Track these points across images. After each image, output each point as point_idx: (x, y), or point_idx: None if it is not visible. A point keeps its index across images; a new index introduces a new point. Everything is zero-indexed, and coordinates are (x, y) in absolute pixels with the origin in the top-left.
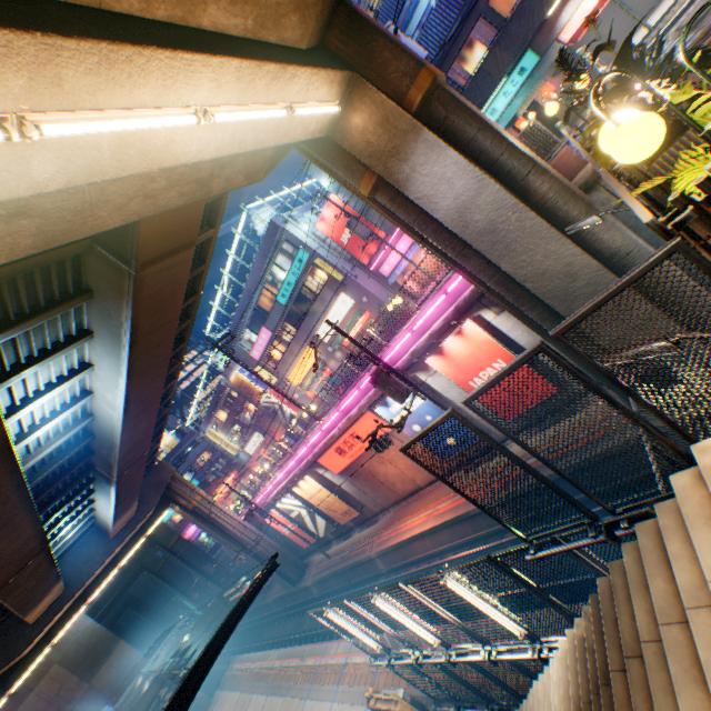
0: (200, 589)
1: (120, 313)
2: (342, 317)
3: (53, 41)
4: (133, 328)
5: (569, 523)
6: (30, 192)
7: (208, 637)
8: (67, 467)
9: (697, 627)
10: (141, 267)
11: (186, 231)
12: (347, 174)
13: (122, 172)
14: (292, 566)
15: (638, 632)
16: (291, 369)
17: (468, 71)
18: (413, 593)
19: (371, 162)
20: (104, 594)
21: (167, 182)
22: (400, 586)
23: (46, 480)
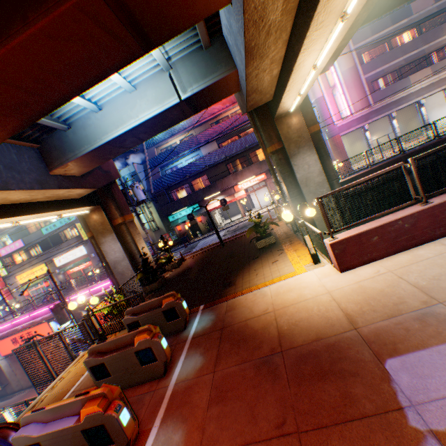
0: None
1: None
2: (76, 257)
3: None
4: None
5: None
6: None
7: None
8: None
9: None
10: None
11: None
12: (85, 227)
13: None
14: None
15: None
16: (24, 271)
17: (179, 195)
18: None
19: (94, 230)
20: None
21: None
22: None
23: None
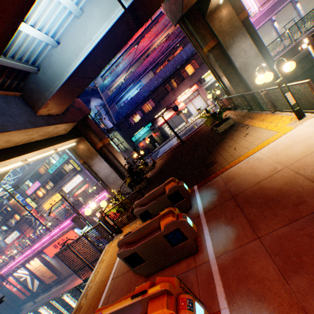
0: None
1: None
2: (77, 183)
3: None
4: None
5: None
6: None
7: None
8: None
9: None
10: None
11: None
12: (77, 156)
13: None
14: (12, 310)
15: None
16: (46, 201)
17: (135, 120)
18: (55, 304)
19: (84, 157)
20: None
21: None
22: (51, 301)
23: None
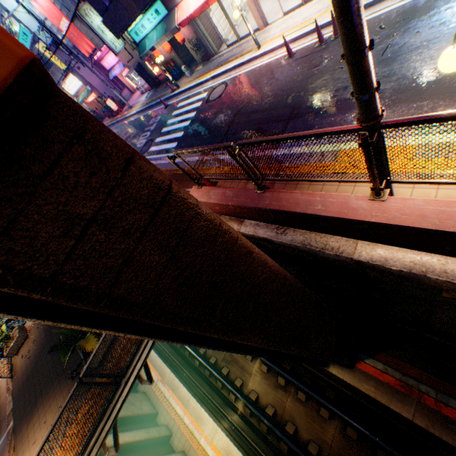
0: None
1: None
2: (78, 87)
3: None
4: None
5: None
6: None
7: None
8: None
9: None
10: None
11: None
12: None
13: None
14: None
15: None
16: None
17: None
18: None
19: None
20: None
21: None
22: None
23: None
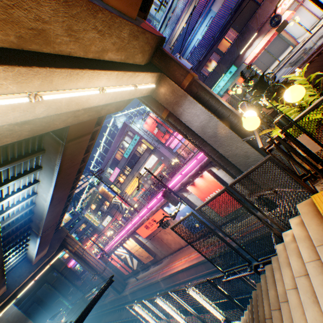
0: (72, 294)
1: (55, 160)
2: (152, 165)
3: (52, 70)
4: (60, 166)
5: (240, 265)
6: (33, 118)
7: (73, 321)
8: (19, 227)
9: (283, 310)
10: (68, 141)
11: (88, 128)
12: (157, 109)
13: (68, 110)
14: (119, 283)
15: (265, 314)
16: (127, 187)
17: (209, 70)
18: (174, 297)
19: (167, 106)
20: (24, 294)
21: (84, 111)
22: (169, 293)
23: (8, 233)
